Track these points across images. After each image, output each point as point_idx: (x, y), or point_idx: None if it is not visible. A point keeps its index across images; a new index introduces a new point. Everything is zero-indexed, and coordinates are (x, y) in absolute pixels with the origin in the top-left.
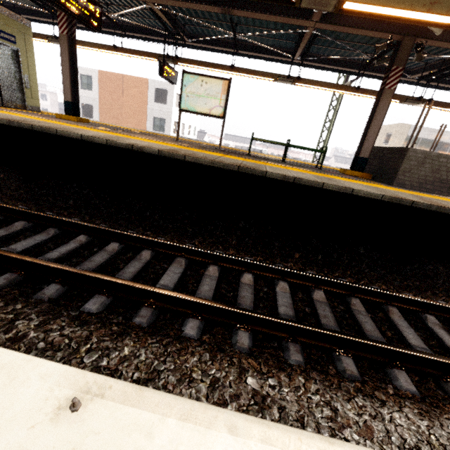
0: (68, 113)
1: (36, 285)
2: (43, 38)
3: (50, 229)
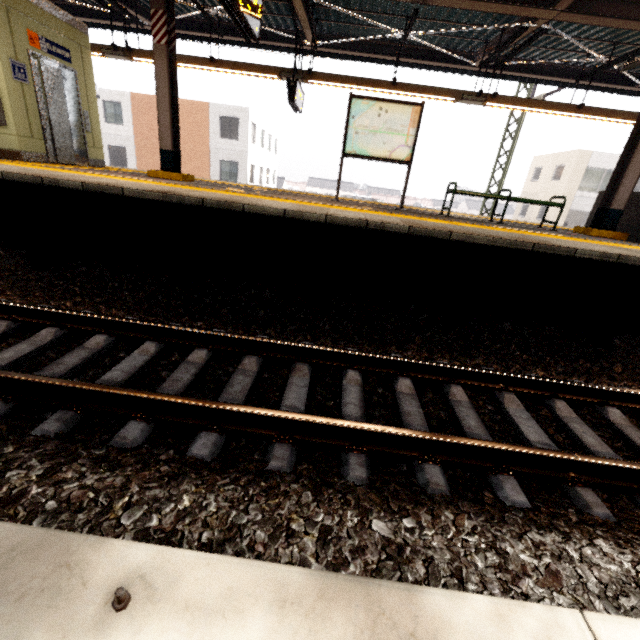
0: (167, 168)
1: (389, 467)
2: (95, 50)
3: (300, 365)
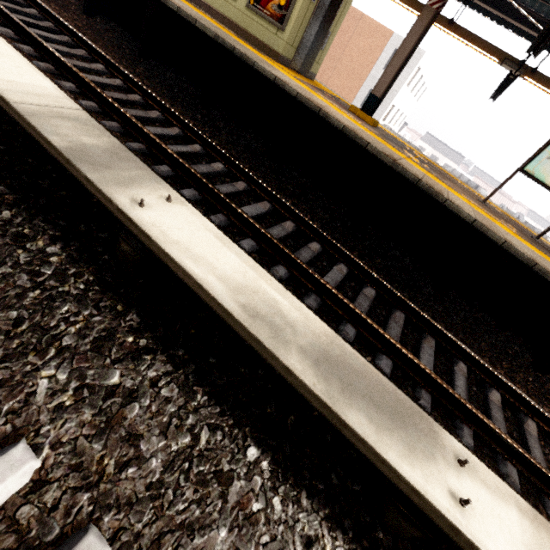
0: (365, 110)
1: (480, 446)
2: None
3: (430, 338)
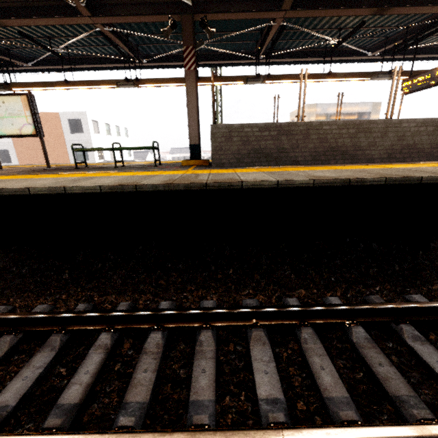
0: None
1: None
2: None
3: None
